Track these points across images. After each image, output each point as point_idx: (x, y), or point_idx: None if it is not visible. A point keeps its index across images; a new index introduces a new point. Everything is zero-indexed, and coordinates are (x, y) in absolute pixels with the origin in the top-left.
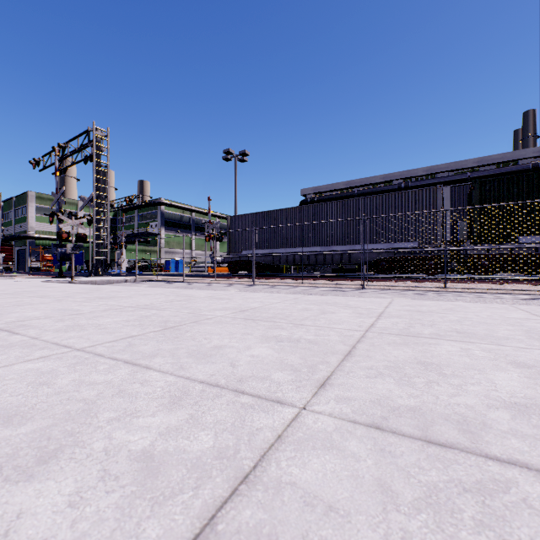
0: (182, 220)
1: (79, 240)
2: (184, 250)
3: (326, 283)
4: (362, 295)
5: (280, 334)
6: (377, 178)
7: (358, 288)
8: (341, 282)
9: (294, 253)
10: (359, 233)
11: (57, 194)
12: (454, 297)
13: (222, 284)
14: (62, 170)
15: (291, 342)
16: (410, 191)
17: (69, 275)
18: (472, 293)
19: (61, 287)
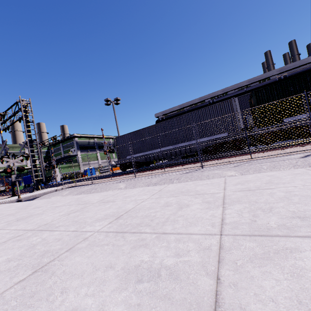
0: (89, 144)
1: (20, 171)
2: (89, 164)
3: (179, 169)
4: (203, 174)
5: (142, 260)
6: (196, 100)
7: (199, 168)
8: (188, 166)
9: (157, 152)
10: (193, 133)
11: (3, 144)
12: (259, 164)
13: (116, 181)
14: (5, 128)
15: (151, 282)
16: (217, 104)
17: (22, 192)
18: (268, 158)
19: (3, 209)
